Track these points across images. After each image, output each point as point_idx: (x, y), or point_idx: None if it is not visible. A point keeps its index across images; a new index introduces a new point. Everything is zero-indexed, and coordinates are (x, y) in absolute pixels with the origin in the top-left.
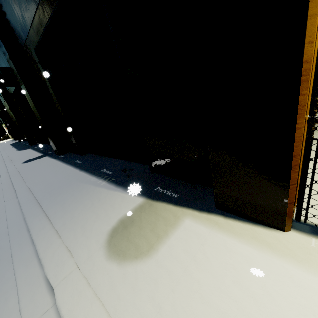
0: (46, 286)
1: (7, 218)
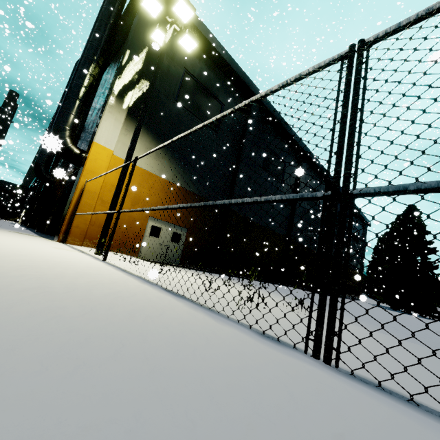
0: None
1: None
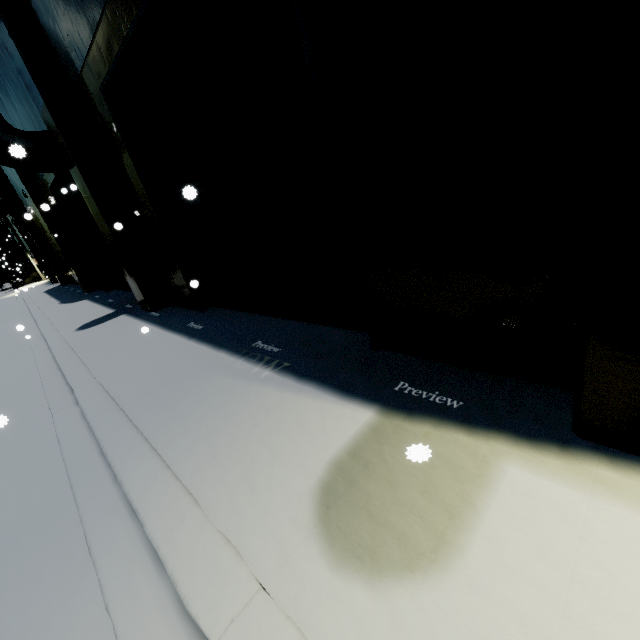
0: (184, 629)
1: (62, 452)
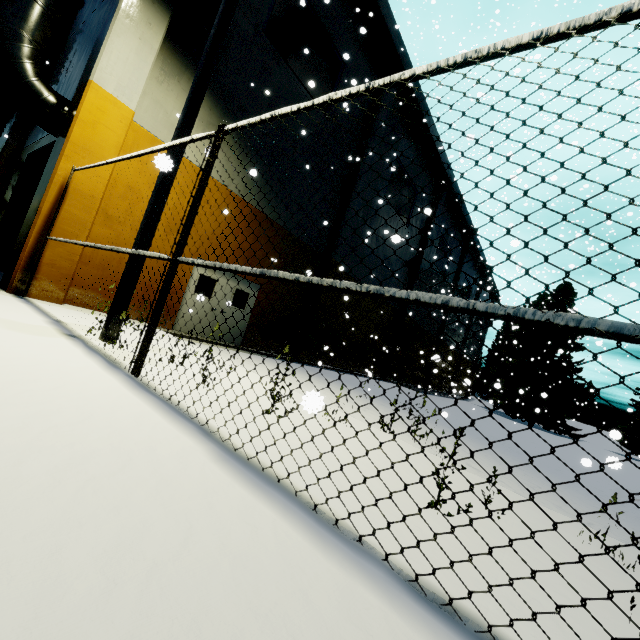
0: None
1: None
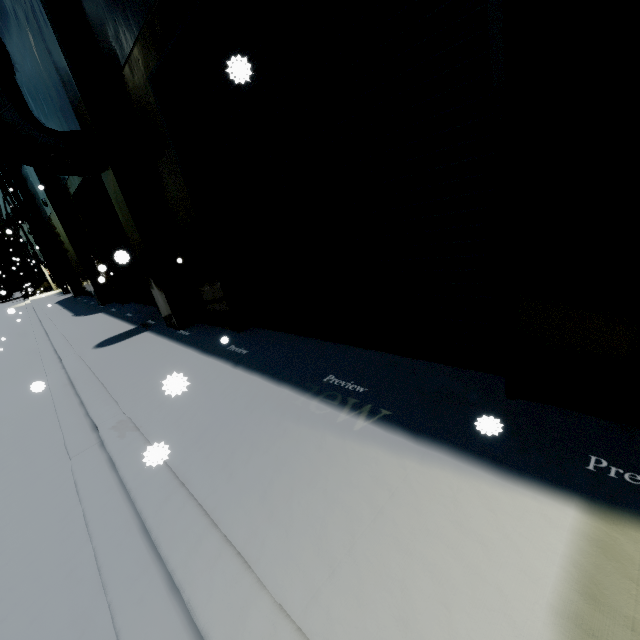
0: None
1: (88, 523)
